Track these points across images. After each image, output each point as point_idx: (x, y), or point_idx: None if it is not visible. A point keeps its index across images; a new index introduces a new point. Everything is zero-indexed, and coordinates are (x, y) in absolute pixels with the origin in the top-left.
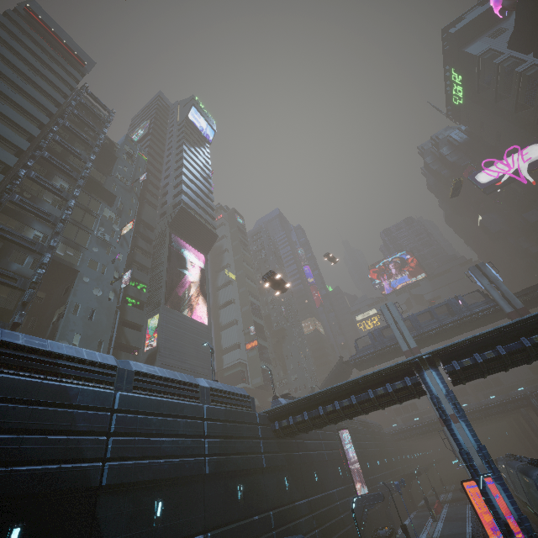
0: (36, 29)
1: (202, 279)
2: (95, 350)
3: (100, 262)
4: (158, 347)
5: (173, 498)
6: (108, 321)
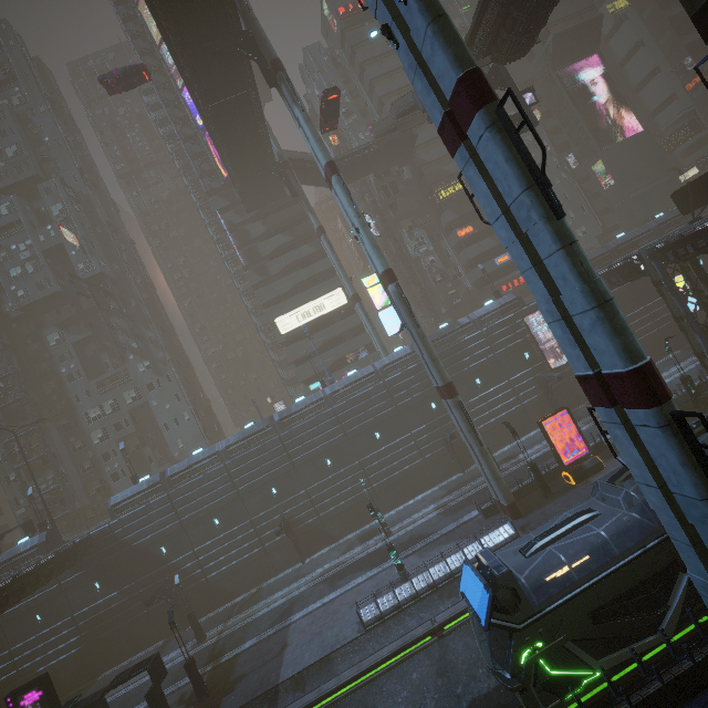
0: (356, 24)
1: (607, 84)
2: (583, 213)
3: (540, 161)
4: (618, 185)
5: (704, 257)
6: (575, 192)
